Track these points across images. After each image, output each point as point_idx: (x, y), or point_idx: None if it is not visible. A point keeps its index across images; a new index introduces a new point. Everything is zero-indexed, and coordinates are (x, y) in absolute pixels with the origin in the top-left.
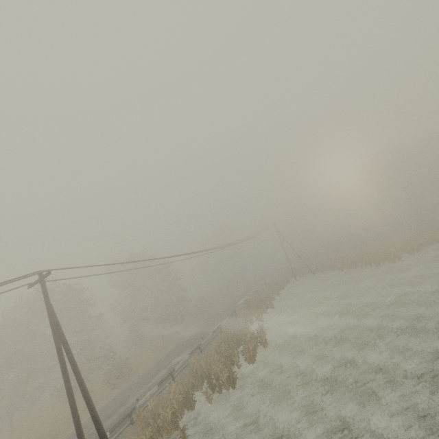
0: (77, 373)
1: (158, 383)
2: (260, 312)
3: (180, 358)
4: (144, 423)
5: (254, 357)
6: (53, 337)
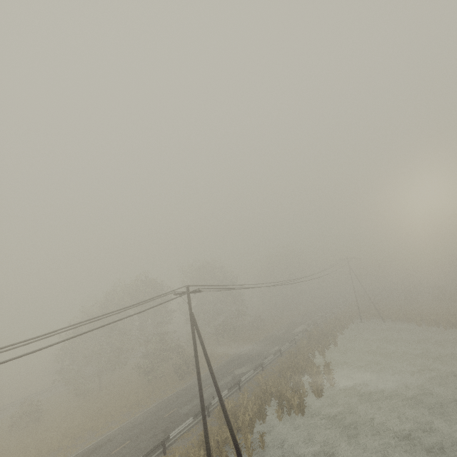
0: (212, 370)
1: (228, 388)
2: (324, 348)
3: (242, 370)
4: (223, 419)
5: (320, 391)
6: (193, 337)
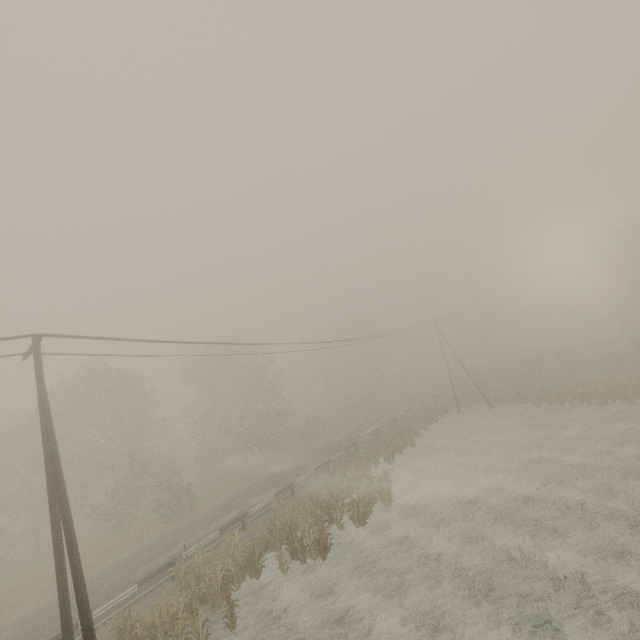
0: (62, 494)
1: (220, 528)
2: (392, 450)
3: (261, 498)
4: (184, 583)
5: (365, 516)
6: (42, 435)
